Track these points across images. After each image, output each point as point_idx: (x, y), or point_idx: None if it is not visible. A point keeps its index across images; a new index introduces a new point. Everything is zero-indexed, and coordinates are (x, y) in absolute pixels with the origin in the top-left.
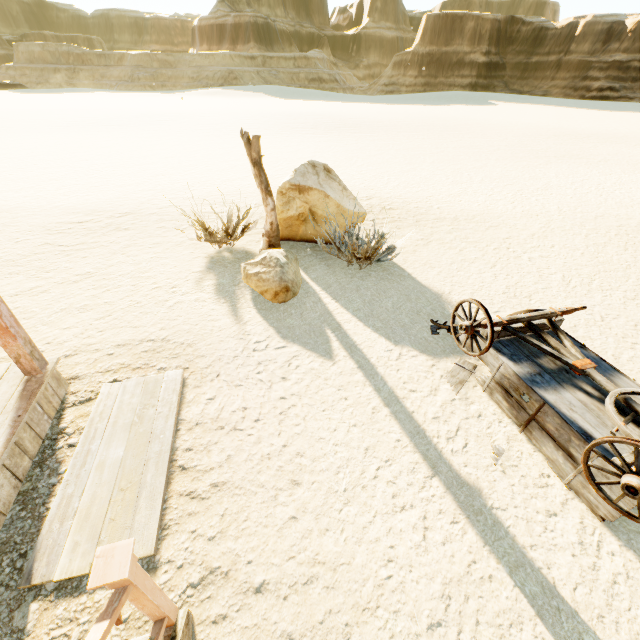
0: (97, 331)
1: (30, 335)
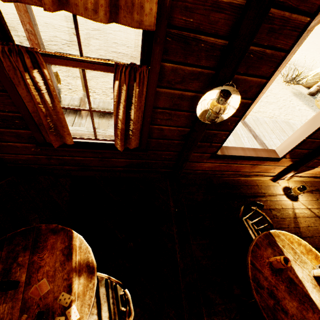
0: (285, 114)
1: (263, 109)
